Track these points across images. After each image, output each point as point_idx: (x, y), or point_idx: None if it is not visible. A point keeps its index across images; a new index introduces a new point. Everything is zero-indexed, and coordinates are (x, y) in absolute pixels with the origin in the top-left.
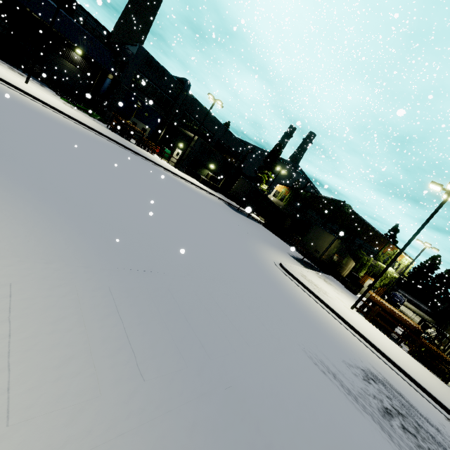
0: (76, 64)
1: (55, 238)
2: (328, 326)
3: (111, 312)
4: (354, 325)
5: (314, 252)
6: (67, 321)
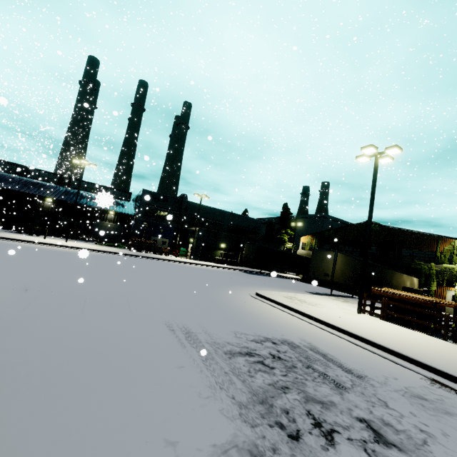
0: (111, 221)
1: None
2: (263, 319)
3: None
4: (321, 317)
5: (324, 277)
6: None
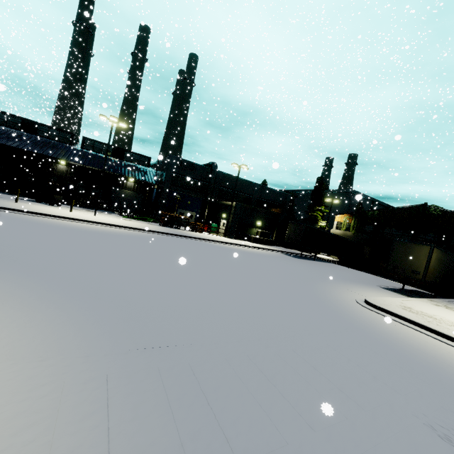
0: (131, 189)
1: (64, 331)
2: None
3: (98, 408)
4: None
5: (412, 274)
6: (32, 430)
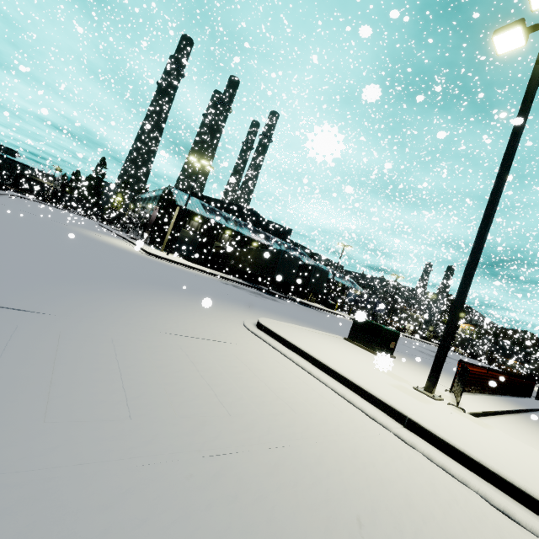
0: None
1: None
2: None
3: None
4: None
5: None
6: None
